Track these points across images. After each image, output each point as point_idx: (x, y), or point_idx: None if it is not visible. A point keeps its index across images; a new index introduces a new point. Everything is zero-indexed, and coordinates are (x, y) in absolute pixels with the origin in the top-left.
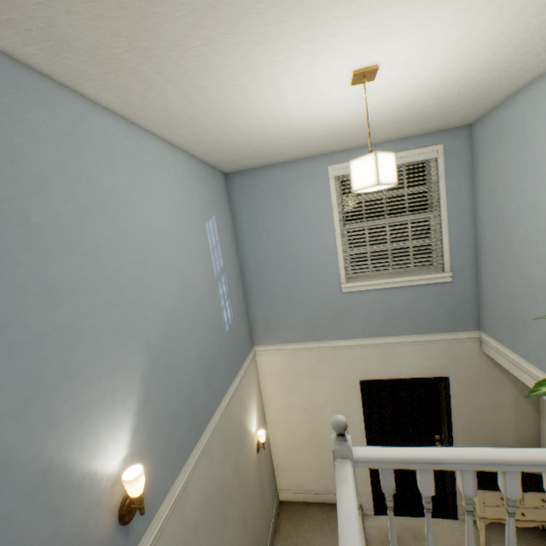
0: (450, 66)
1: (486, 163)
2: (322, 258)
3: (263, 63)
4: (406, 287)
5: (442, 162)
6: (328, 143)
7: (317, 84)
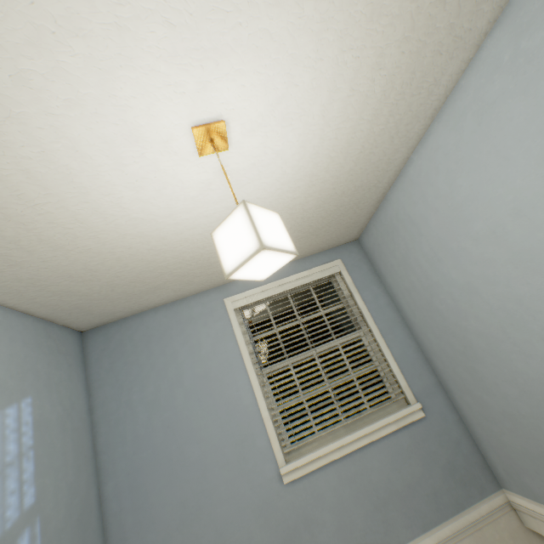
0: (313, 140)
1: (390, 265)
2: (241, 429)
3: (4, 72)
4: (374, 444)
5: (347, 274)
6: (214, 268)
7: (146, 147)
